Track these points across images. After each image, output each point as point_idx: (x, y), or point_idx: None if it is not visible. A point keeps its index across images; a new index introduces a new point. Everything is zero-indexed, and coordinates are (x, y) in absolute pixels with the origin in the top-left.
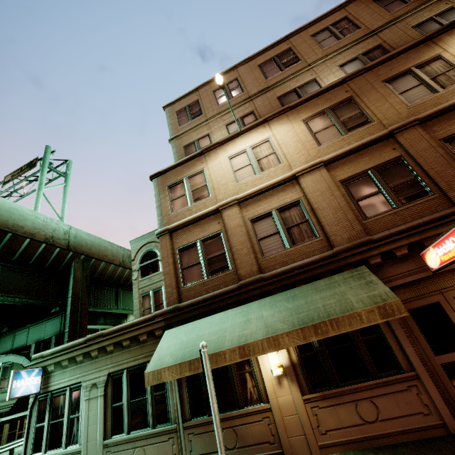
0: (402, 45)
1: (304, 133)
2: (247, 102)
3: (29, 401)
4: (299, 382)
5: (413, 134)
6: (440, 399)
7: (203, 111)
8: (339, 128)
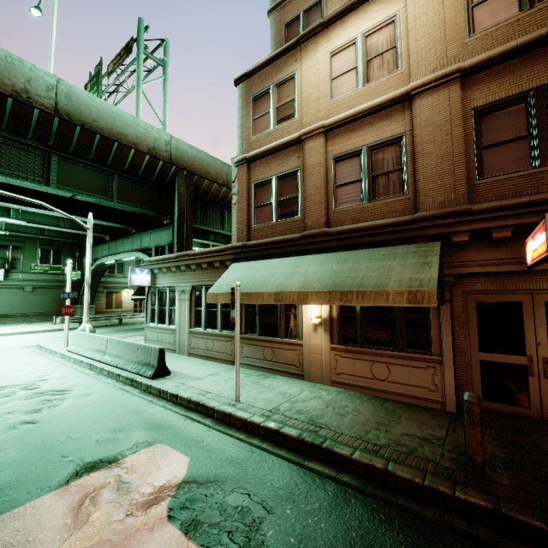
0: None
1: (456, 4)
2: None
3: (145, 290)
4: (332, 333)
5: None
6: (452, 385)
7: None
8: None
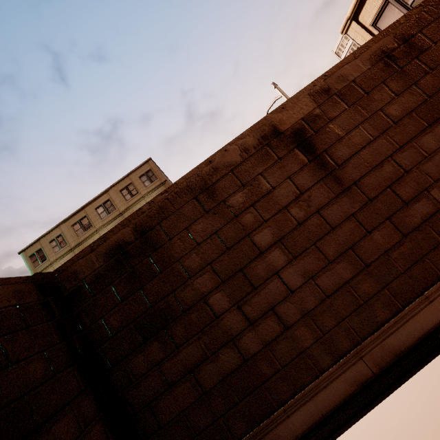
0: None
1: None
2: (71, 252)
3: None
4: None
5: None
6: None
7: (47, 257)
8: None
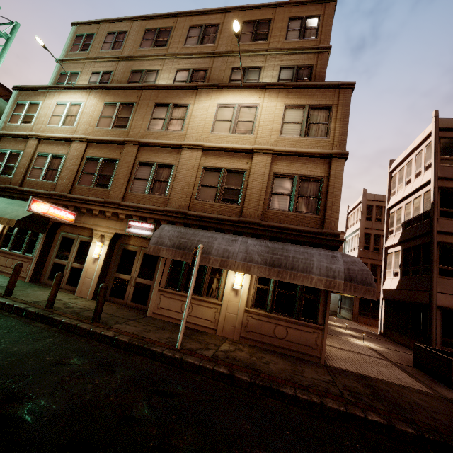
0: (215, 79)
1: (98, 113)
2: (115, 61)
3: None
4: None
5: (132, 150)
6: (33, 270)
7: (90, 49)
8: (113, 121)
